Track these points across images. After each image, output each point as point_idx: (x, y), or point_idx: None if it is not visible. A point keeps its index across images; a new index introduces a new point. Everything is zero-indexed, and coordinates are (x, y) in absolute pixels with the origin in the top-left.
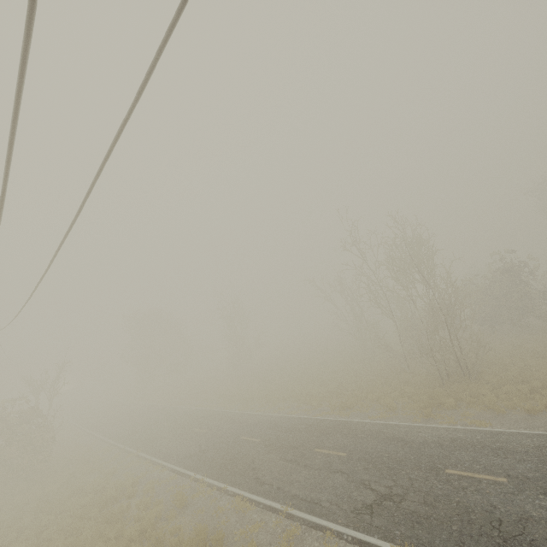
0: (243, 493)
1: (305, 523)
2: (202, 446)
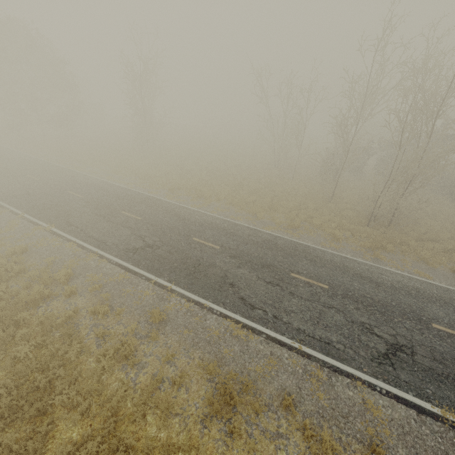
0: (234, 316)
1: (326, 366)
2: (145, 239)
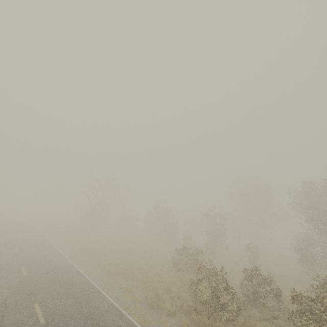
0: None
1: None
2: None
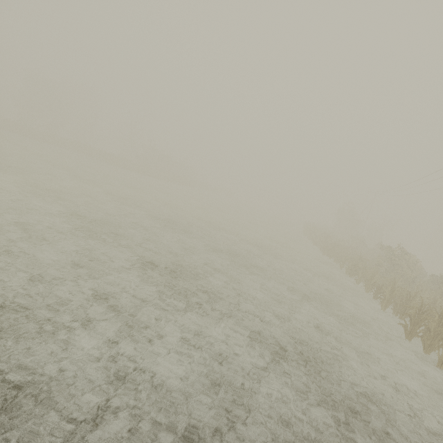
0: None
1: None
2: None
